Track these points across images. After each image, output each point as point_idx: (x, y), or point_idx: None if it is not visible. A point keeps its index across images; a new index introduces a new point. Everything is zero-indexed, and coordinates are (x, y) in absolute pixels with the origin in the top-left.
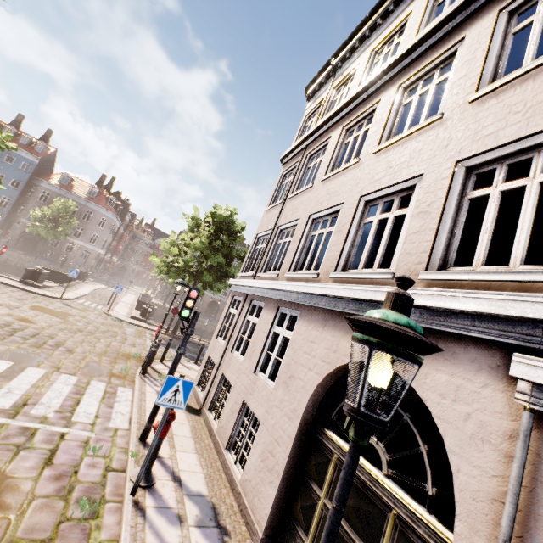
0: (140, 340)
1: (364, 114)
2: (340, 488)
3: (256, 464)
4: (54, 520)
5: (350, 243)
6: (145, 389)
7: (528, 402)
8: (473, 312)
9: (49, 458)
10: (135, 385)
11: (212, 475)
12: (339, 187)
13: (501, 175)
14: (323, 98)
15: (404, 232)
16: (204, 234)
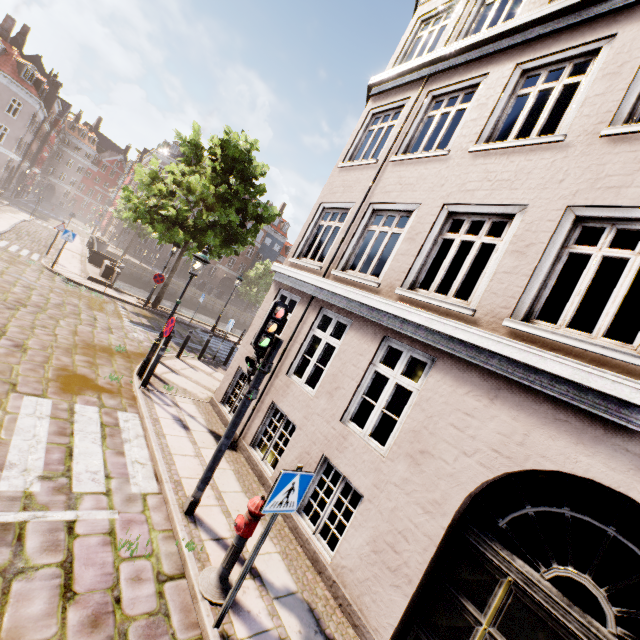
0: (115, 320)
1: (569, 53)
2: None
3: (362, 552)
4: None
5: (543, 278)
6: (157, 414)
7: None
8: None
9: (66, 584)
10: (140, 407)
11: (288, 553)
12: (516, 175)
13: None
14: None
15: None
16: (206, 171)
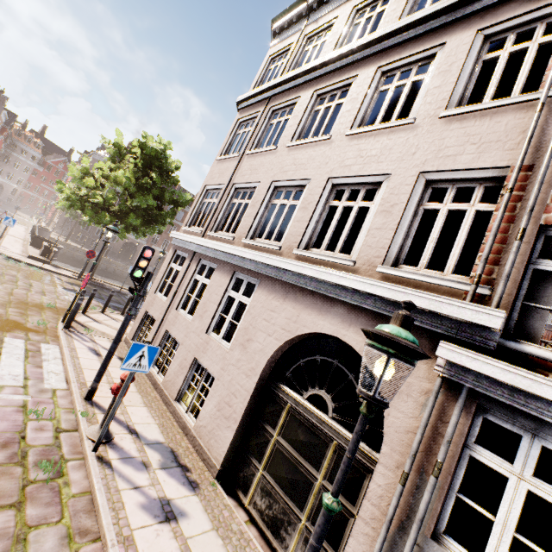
0: (49, 287)
1: (339, 85)
2: (353, 445)
3: (212, 413)
4: (17, 485)
5: (315, 222)
6: (74, 346)
7: (442, 372)
8: (417, 307)
9: None
10: (61, 341)
11: (165, 424)
12: (307, 161)
13: (451, 195)
14: (292, 42)
15: (367, 225)
16: (129, 167)
